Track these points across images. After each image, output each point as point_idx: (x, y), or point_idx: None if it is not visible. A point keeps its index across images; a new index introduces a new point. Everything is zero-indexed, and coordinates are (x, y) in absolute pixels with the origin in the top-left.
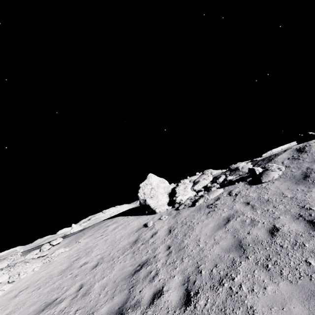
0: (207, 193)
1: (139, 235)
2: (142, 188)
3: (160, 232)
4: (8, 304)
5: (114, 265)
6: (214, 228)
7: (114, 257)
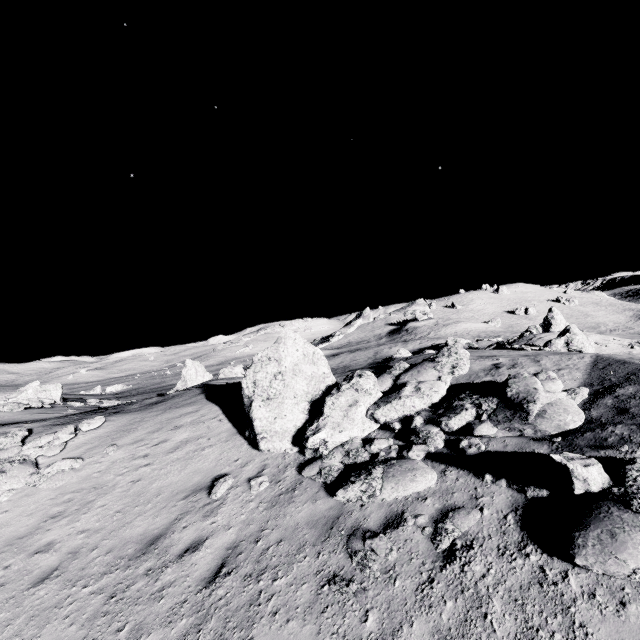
0: (388, 464)
1: (176, 519)
2: (255, 369)
3: (205, 552)
4: None
5: (55, 613)
6: None
7: (85, 574)
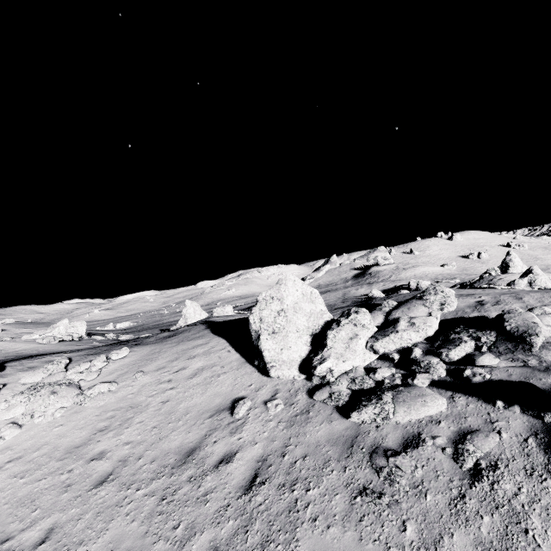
0: (396, 390)
1: (206, 434)
2: (261, 307)
3: (238, 463)
4: None
5: (117, 511)
6: None
7: (136, 479)
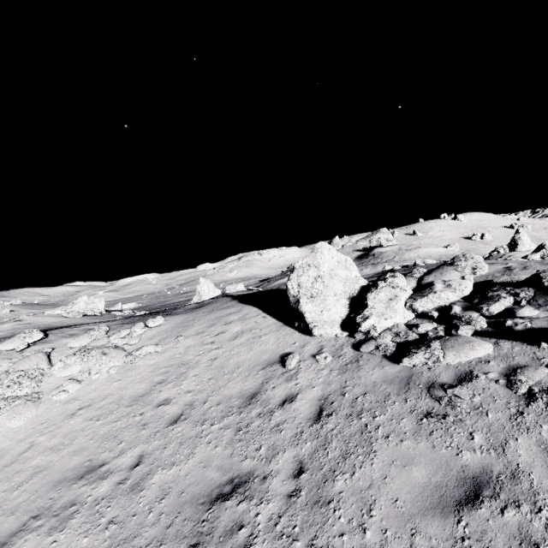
0: (442, 339)
1: (263, 382)
2: (298, 273)
3: (301, 402)
4: (60, 427)
5: (199, 440)
6: (424, 496)
7: (207, 417)
